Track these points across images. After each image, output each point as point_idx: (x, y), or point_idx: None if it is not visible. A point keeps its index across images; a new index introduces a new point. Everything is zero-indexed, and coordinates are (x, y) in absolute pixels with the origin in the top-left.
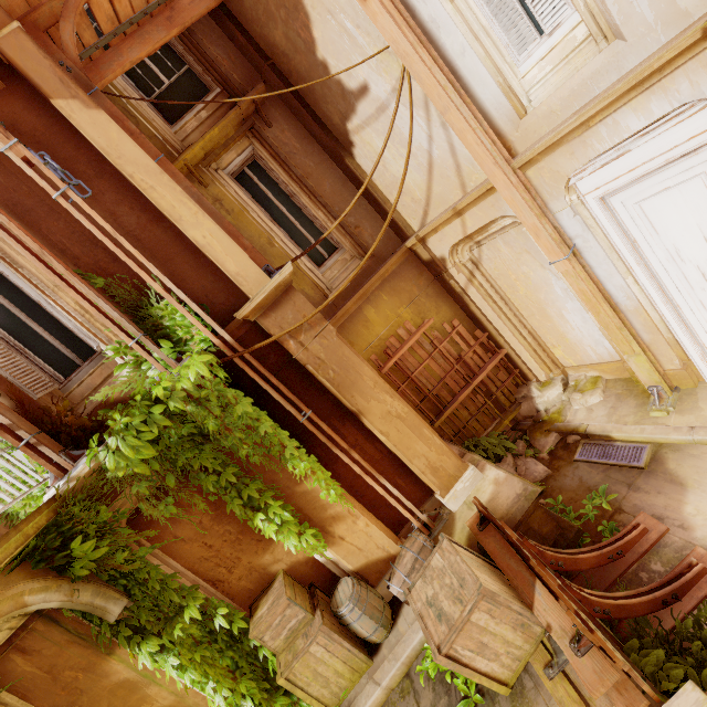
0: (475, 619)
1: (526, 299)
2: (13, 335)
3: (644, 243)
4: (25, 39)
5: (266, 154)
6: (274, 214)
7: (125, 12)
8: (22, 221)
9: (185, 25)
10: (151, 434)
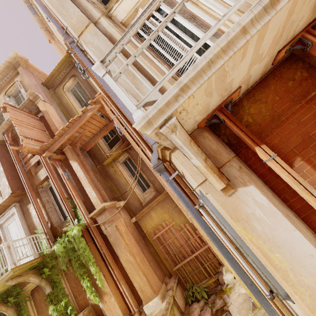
0: None
1: None
2: (59, 208)
3: None
4: (68, 149)
5: (130, 157)
6: (133, 174)
7: (95, 132)
8: (62, 185)
9: (110, 129)
10: (64, 245)
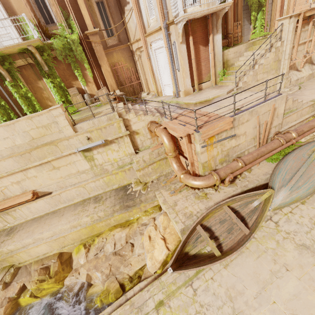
0: (103, 91)
1: (147, 70)
2: (39, 9)
3: (158, 62)
4: None
5: (105, 2)
6: (102, 18)
7: None
8: None
9: None
10: (63, 43)
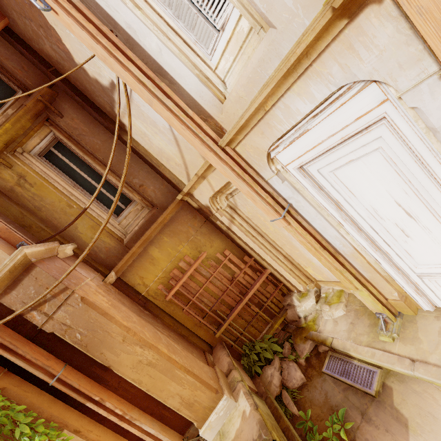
0: None
1: (276, 234)
2: None
3: (346, 203)
4: None
5: (63, 137)
6: (78, 180)
7: None
8: None
9: None
10: None
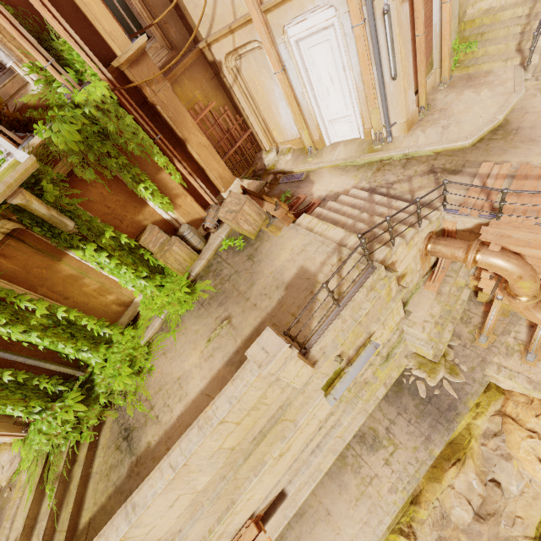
0: (245, 209)
1: (262, 99)
2: None
3: (310, 71)
4: None
5: None
6: None
7: None
8: None
9: None
10: (77, 126)
